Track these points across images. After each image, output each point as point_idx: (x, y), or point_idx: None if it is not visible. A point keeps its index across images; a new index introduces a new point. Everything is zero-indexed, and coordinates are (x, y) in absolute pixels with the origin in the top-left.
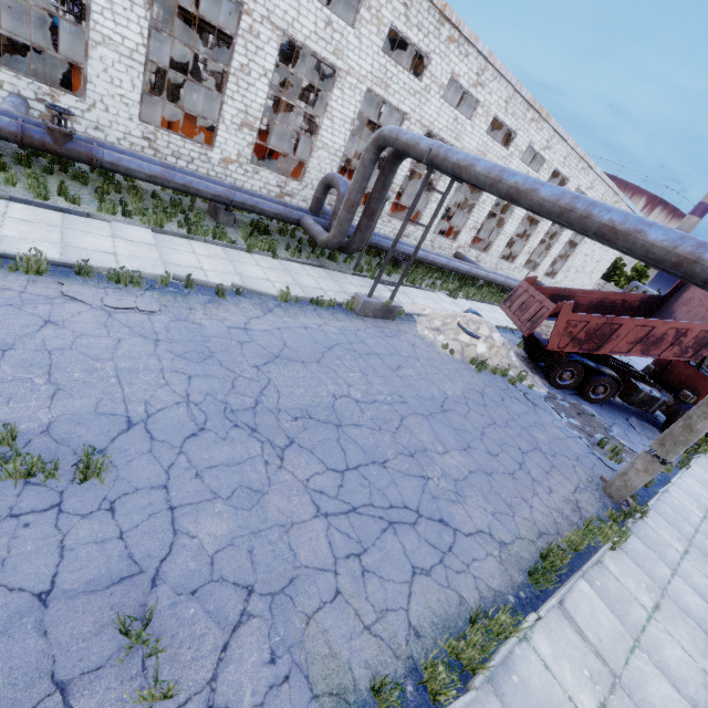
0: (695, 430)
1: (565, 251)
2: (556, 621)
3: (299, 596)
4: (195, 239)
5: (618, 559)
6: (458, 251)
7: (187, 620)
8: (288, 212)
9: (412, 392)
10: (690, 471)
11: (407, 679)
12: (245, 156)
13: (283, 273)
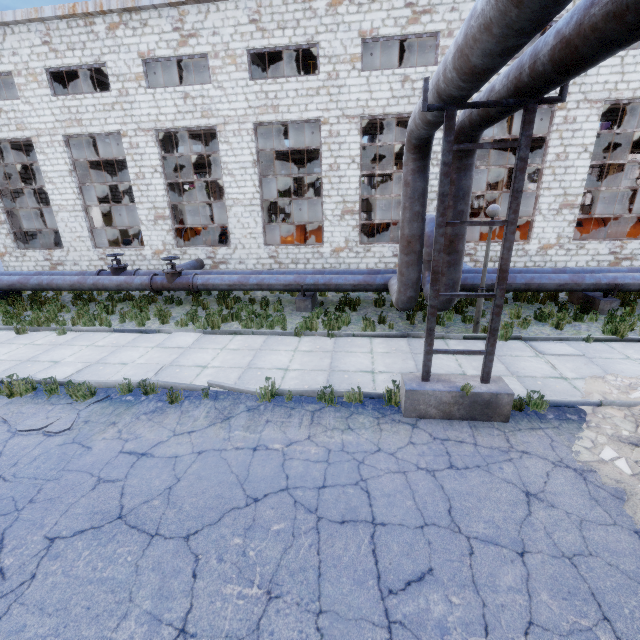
0: None
1: None
2: None
3: None
4: (243, 333)
5: None
6: None
7: None
8: (369, 279)
9: None
10: None
11: None
12: (352, 240)
13: (323, 355)
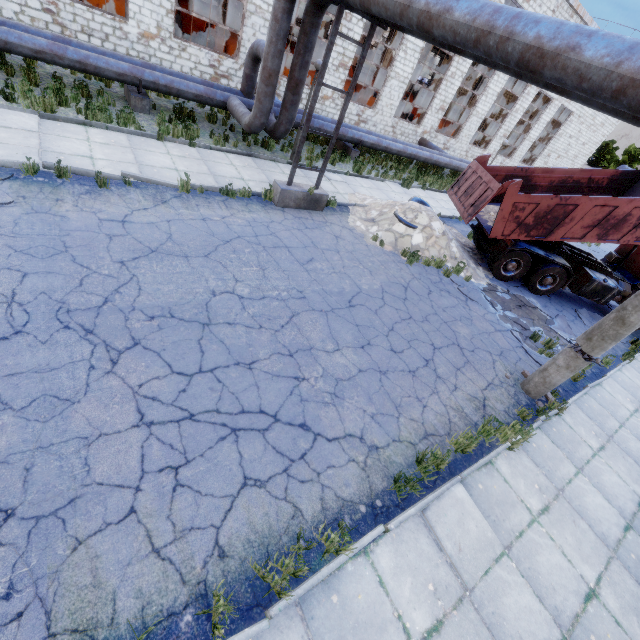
0: (628, 323)
1: (548, 133)
2: (413, 530)
3: (75, 518)
4: (94, 126)
5: (515, 459)
6: (423, 137)
7: None
8: (210, 93)
9: (316, 286)
10: (635, 363)
11: (188, 608)
12: (166, 29)
13: (198, 162)
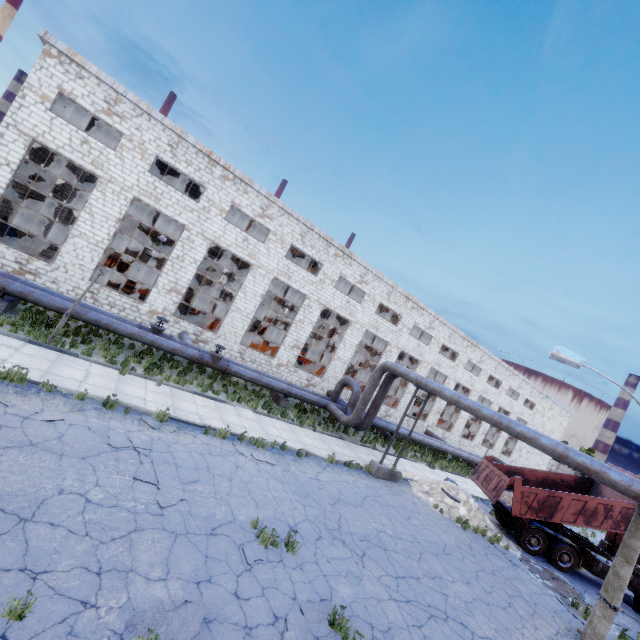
0: (621, 576)
1: None
2: None
3: (395, 637)
4: (272, 417)
5: None
6: (428, 429)
7: (352, 627)
8: (320, 400)
9: (422, 536)
10: None
11: None
12: (291, 362)
13: (322, 442)
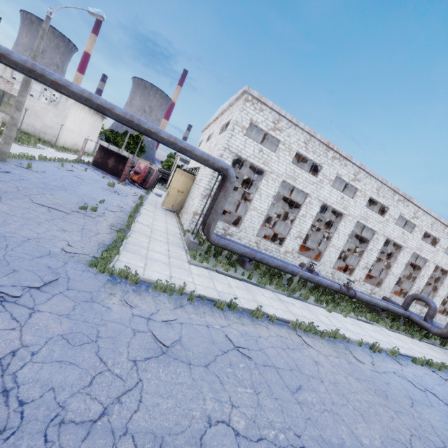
0: None
1: None
2: None
3: None
4: (395, 332)
5: None
6: None
7: None
8: (404, 312)
9: None
10: None
11: None
12: (361, 278)
13: (436, 352)
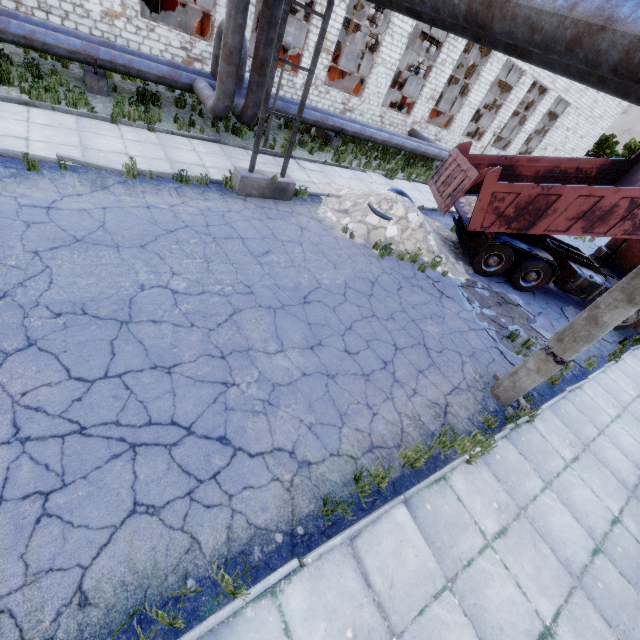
0: (601, 323)
1: (544, 126)
2: (337, 563)
3: None
4: (38, 106)
5: (474, 473)
6: (413, 128)
7: None
8: (174, 75)
9: (269, 281)
10: (621, 364)
11: None
12: (131, 7)
13: (154, 147)
